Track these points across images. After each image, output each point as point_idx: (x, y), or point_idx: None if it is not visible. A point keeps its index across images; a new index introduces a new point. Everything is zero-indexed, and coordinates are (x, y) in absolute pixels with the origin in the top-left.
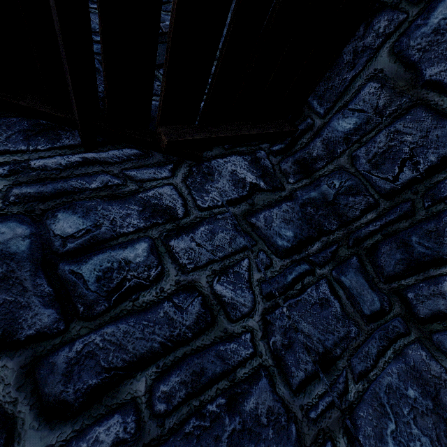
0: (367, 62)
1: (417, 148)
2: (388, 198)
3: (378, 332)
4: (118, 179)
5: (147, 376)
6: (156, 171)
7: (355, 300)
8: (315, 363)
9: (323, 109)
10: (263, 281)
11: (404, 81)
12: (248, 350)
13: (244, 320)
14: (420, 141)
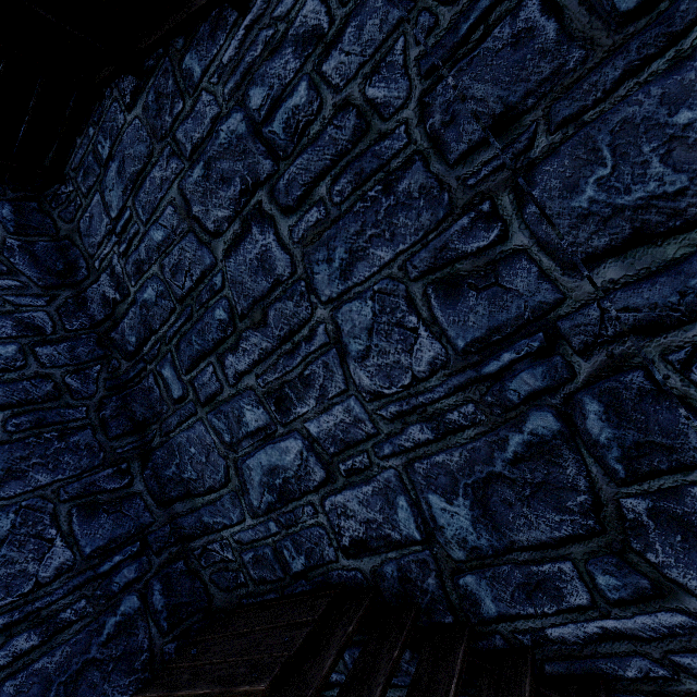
0: None
1: None
2: None
3: (644, 36)
4: (271, 30)
5: (326, 184)
6: None
7: None
8: (485, 130)
9: None
10: (423, 56)
11: None
12: (402, 143)
13: (398, 115)
14: None
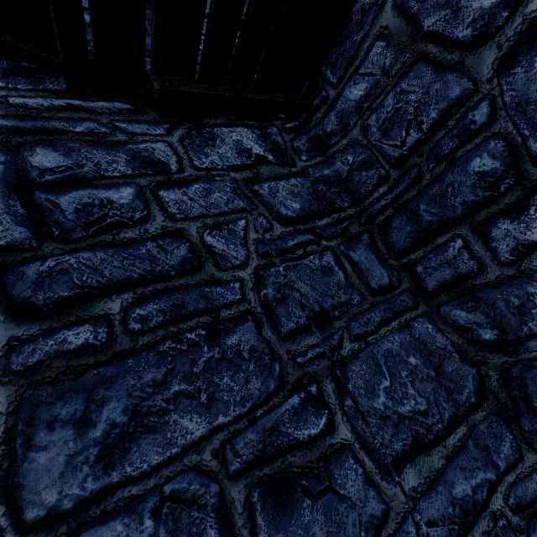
0: (373, 20)
1: (420, 106)
2: (398, 166)
3: (384, 305)
4: (106, 128)
5: (122, 299)
6: (149, 127)
7: (363, 274)
8: (309, 318)
9: (336, 78)
10: (260, 241)
11: (407, 36)
12: (236, 296)
13: (235, 271)
14: (422, 98)
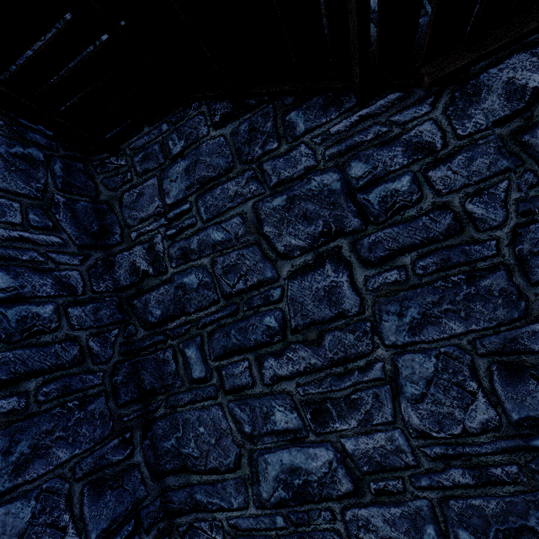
0: None
1: None
2: None
3: None
4: (385, 127)
5: (411, 256)
6: (416, 110)
7: None
8: None
9: None
10: (522, 200)
11: None
12: (490, 252)
13: (492, 232)
14: None
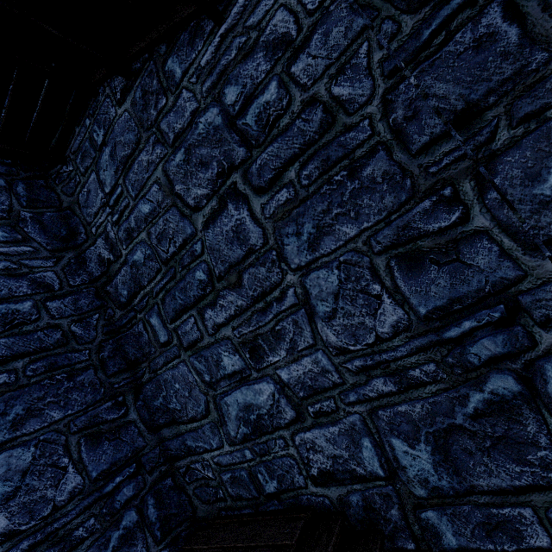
0: None
1: None
2: None
3: None
4: (244, 37)
5: (294, 169)
6: (266, 2)
7: None
8: (446, 124)
9: None
10: (386, 58)
11: None
12: (366, 134)
13: (362, 110)
14: None
